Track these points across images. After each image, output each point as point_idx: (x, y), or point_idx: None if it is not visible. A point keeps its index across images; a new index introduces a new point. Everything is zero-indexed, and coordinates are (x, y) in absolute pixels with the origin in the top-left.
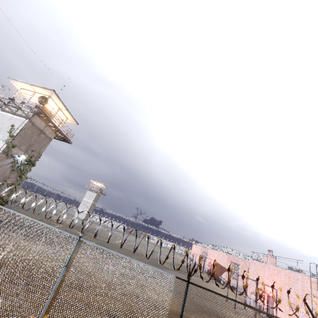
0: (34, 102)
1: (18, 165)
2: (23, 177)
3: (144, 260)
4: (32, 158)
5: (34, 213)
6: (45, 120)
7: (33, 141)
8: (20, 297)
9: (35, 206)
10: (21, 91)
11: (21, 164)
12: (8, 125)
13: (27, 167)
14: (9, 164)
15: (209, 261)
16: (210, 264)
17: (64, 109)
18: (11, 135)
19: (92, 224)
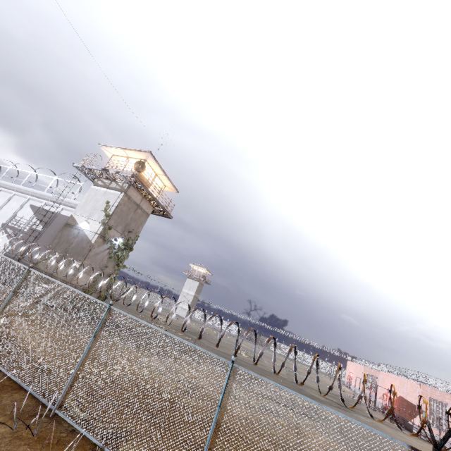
0: (128, 170)
1: (115, 250)
2: (120, 266)
3: (281, 384)
4: (129, 241)
5: (130, 310)
6: (142, 191)
7: (130, 220)
8: (164, 446)
9: (168, 314)
10: (112, 159)
11: (118, 249)
12: (102, 203)
13: (124, 253)
14: (106, 250)
15: (384, 392)
16: (386, 396)
17: (162, 174)
18: (107, 214)
19: (197, 325)
